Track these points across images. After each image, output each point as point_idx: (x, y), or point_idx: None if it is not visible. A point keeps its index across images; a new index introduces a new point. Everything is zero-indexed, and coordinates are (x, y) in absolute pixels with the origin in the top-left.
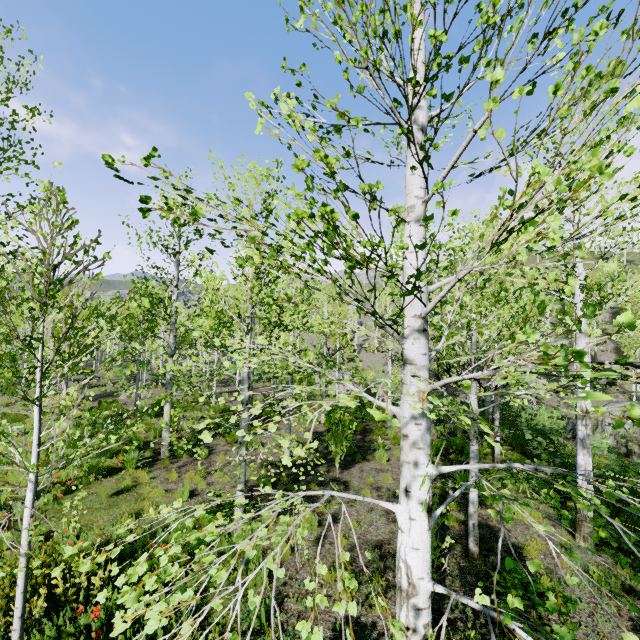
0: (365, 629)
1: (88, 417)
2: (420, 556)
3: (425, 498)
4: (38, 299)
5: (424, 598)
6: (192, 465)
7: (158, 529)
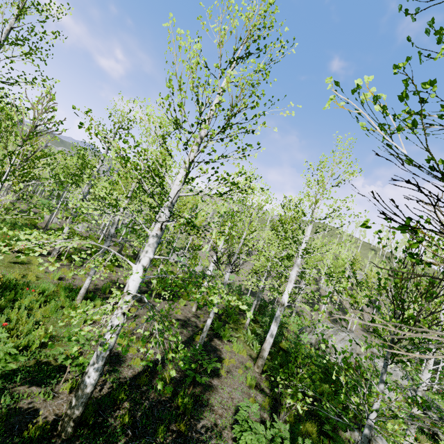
0: (120, 355)
1: (12, 219)
2: (134, 283)
3: (145, 264)
4: (22, 137)
5: (129, 298)
6: (68, 266)
7: (33, 284)
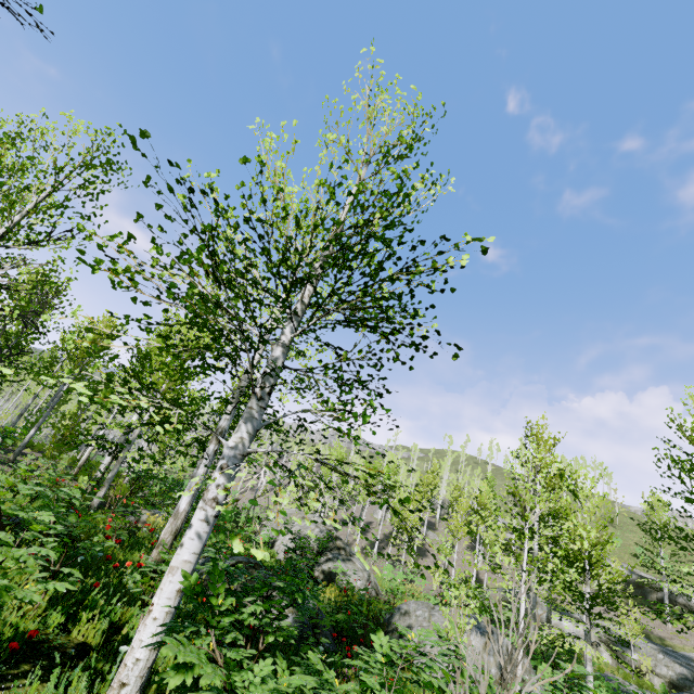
0: None
1: None
2: None
3: None
4: None
5: None
6: None
7: None
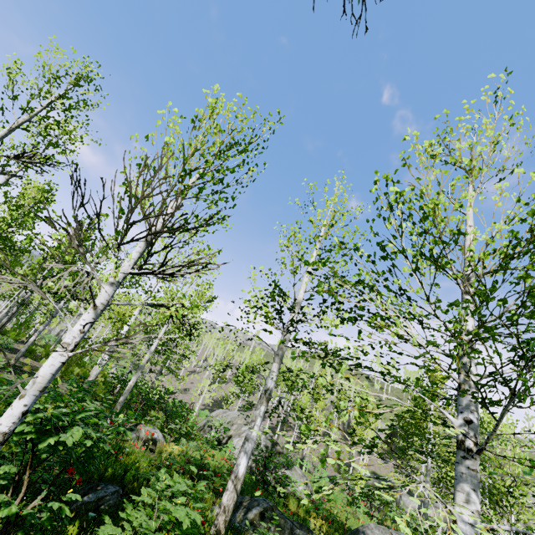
0: None
1: None
2: None
3: None
4: None
5: None
6: None
7: None
